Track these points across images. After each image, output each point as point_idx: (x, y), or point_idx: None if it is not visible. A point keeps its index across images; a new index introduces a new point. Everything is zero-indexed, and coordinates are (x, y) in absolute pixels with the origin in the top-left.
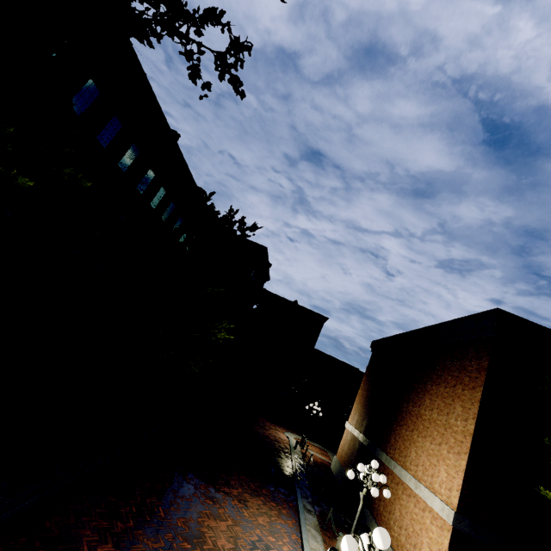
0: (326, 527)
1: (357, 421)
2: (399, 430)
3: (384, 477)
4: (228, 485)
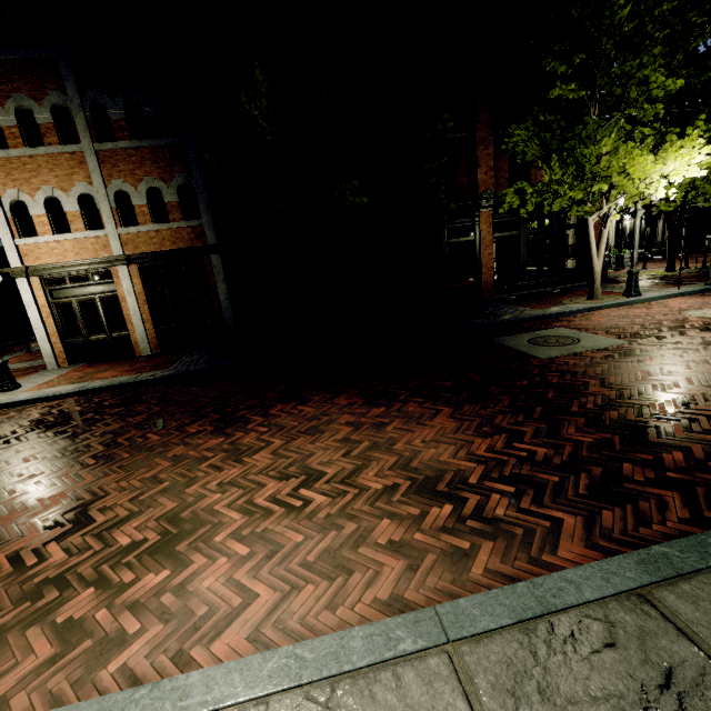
0: None
1: None
2: None
3: None
4: None
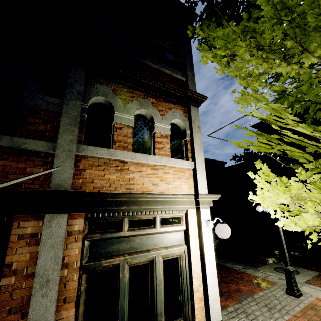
0: None
1: None
2: None
3: None
4: None
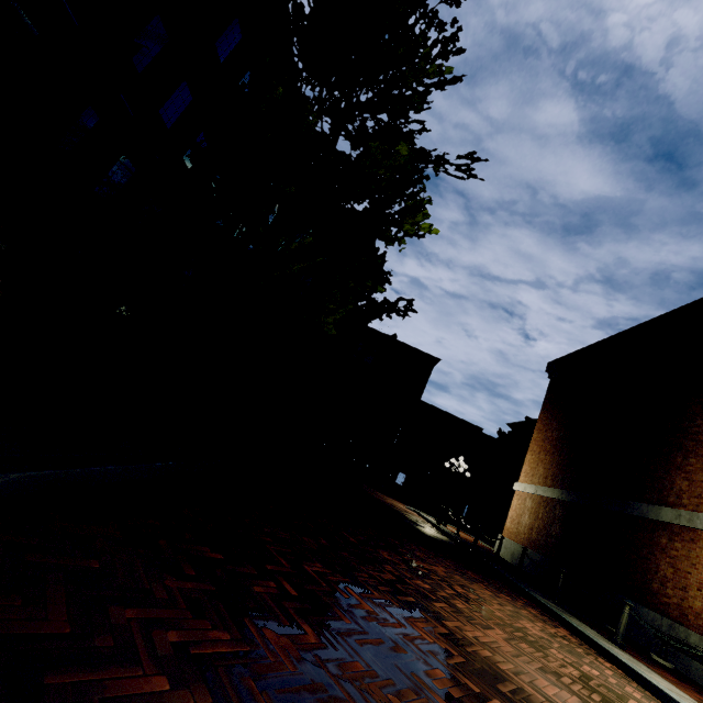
0: (623, 641)
1: (546, 476)
2: (698, 464)
3: None
4: (417, 557)
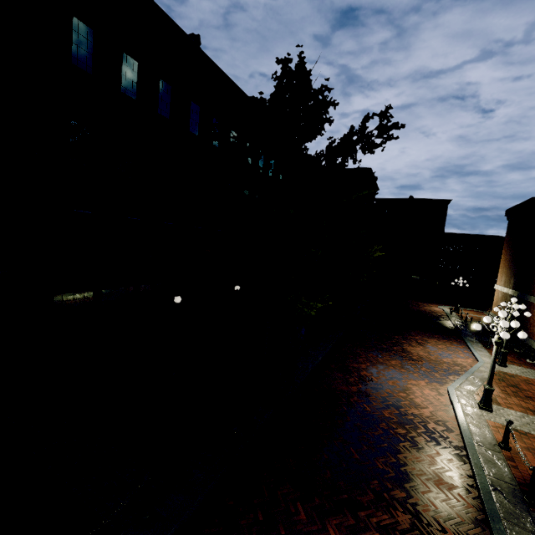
0: (489, 346)
1: (505, 281)
2: None
3: (523, 305)
4: (411, 335)
